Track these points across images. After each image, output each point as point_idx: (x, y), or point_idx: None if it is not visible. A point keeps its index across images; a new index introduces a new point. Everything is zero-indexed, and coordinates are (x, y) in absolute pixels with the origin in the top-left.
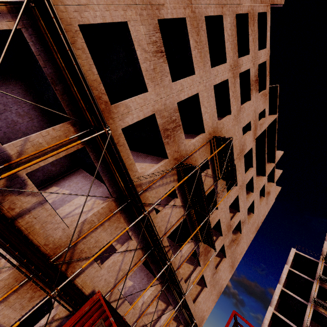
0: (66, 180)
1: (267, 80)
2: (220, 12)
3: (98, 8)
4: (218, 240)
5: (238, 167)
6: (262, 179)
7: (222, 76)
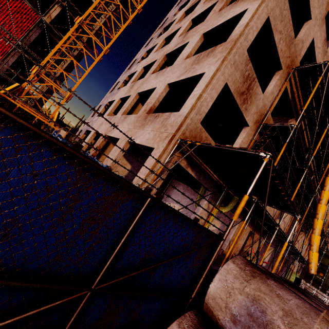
0: None
1: None
2: None
3: None
4: None
5: None
6: None
7: None
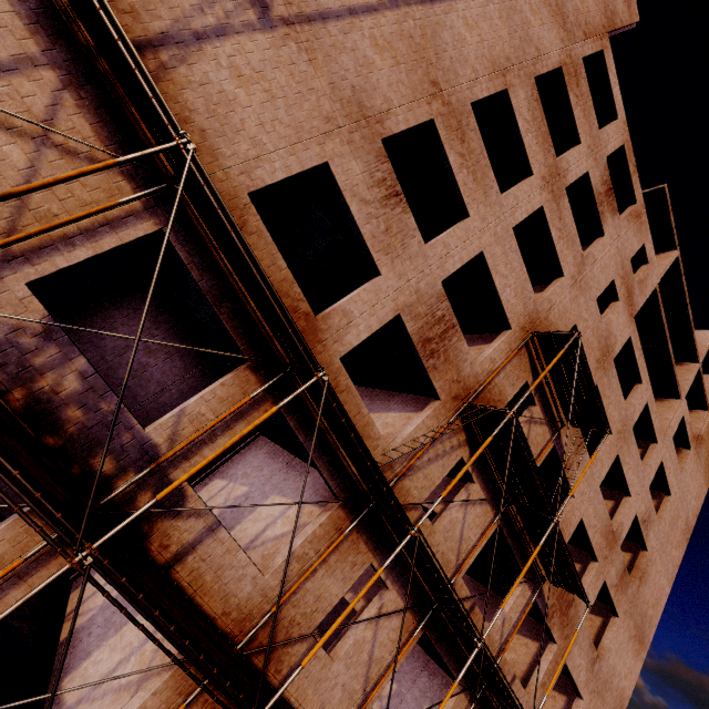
0: (238, 463)
1: (635, 184)
2: (501, 85)
3: (277, 156)
4: (588, 573)
5: (604, 390)
6: (674, 407)
7: (528, 204)
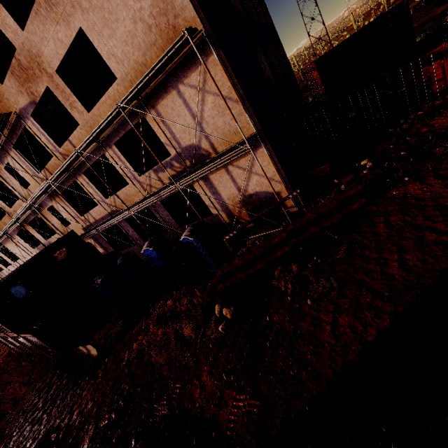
0: None
1: None
2: None
3: None
4: None
5: None
6: None
7: None
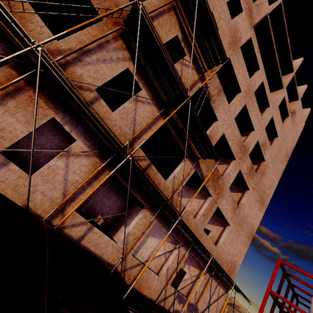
0: None
1: None
2: None
3: None
4: (230, 165)
5: (235, 64)
6: (280, 92)
7: None
